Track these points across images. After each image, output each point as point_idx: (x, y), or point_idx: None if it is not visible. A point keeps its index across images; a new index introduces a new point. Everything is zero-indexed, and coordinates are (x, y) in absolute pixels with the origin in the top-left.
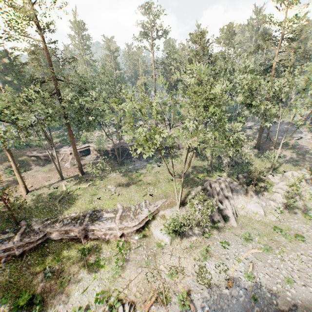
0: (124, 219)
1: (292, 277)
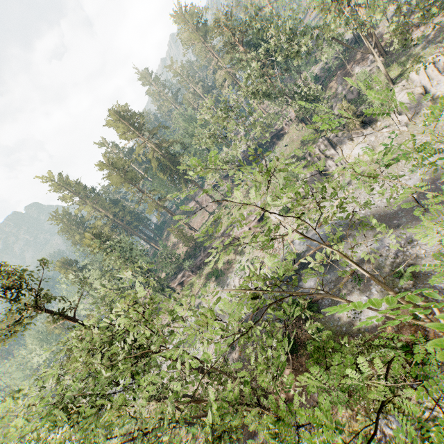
0: (248, 219)
1: (373, 199)
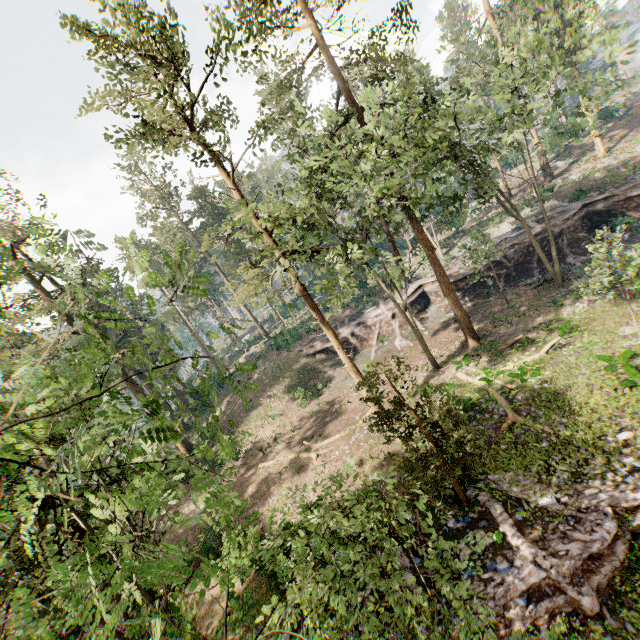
0: None
1: None
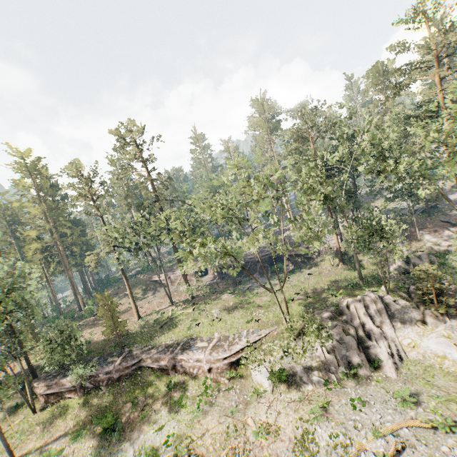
0: (216, 349)
1: None
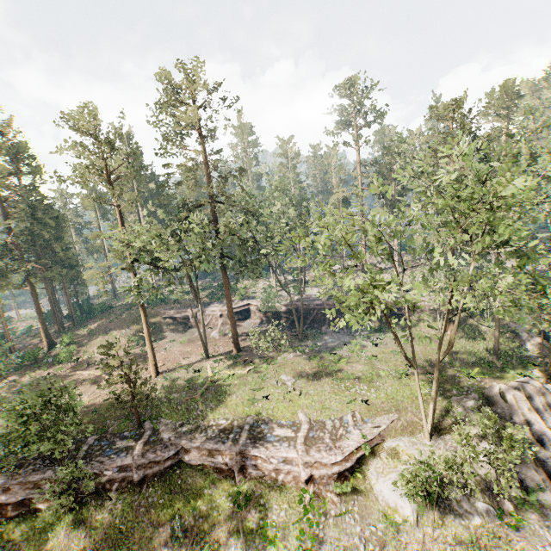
0: (312, 444)
1: None
